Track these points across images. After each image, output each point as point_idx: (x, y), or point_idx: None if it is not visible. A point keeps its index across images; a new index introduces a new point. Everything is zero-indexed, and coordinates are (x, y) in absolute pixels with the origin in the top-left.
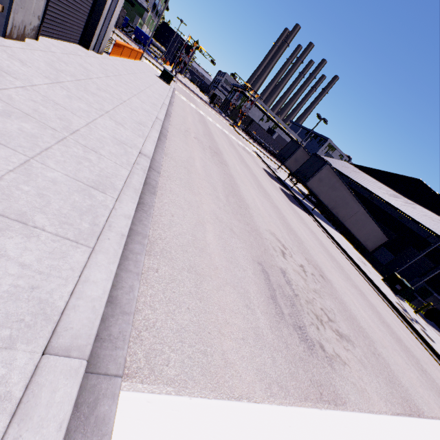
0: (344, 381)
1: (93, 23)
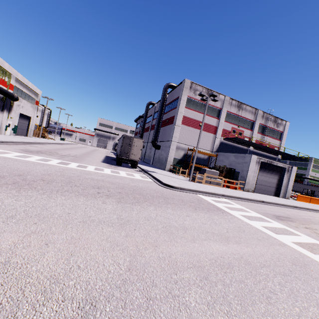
0: (283, 223)
1: (279, 189)
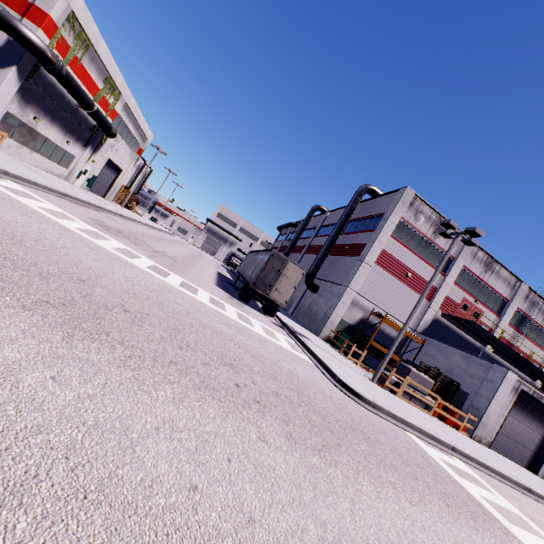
0: None
1: (541, 458)
